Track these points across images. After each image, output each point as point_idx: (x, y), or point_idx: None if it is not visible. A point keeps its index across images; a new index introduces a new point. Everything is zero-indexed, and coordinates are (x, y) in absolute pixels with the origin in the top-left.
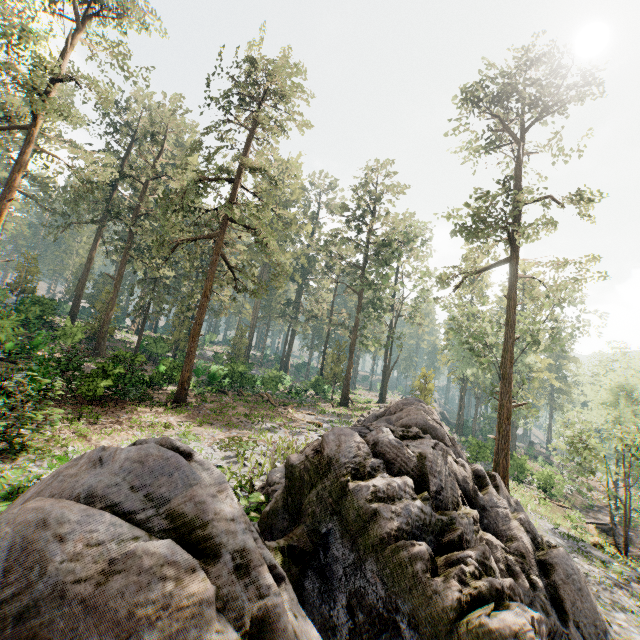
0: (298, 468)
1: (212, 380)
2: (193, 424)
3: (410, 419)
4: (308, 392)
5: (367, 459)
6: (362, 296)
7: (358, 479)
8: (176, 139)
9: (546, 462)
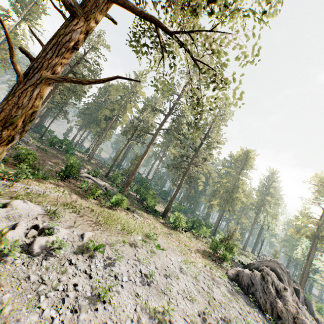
0: None
1: None
2: None
3: None
4: None
5: None
6: (257, 215)
7: None
8: None
9: None
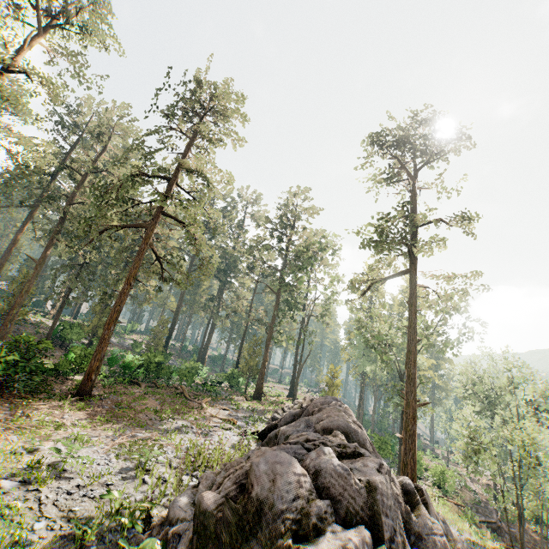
0: (213, 517)
1: (125, 370)
2: (92, 423)
3: (331, 421)
4: (223, 384)
5: (310, 500)
6: (279, 295)
7: (300, 538)
8: (124, 147)
9: (433, 455)
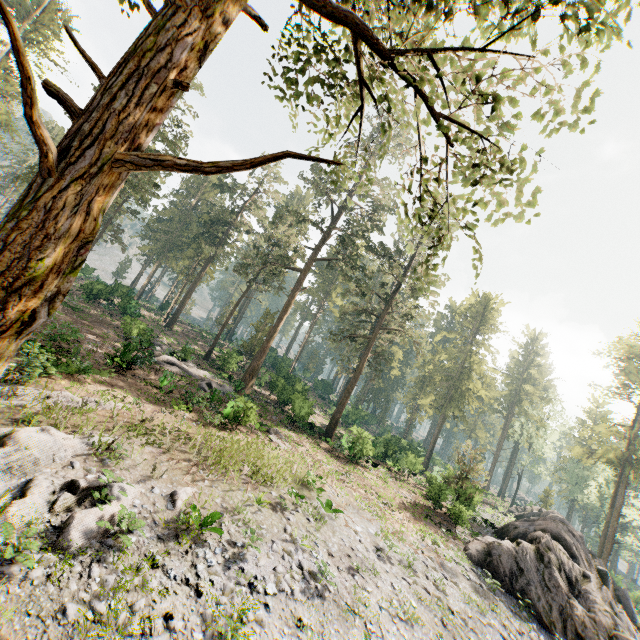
0: None
1: None
2: None
3: None
4: None
5: None
6: (508, 423)
7: None
8: None
9: None
